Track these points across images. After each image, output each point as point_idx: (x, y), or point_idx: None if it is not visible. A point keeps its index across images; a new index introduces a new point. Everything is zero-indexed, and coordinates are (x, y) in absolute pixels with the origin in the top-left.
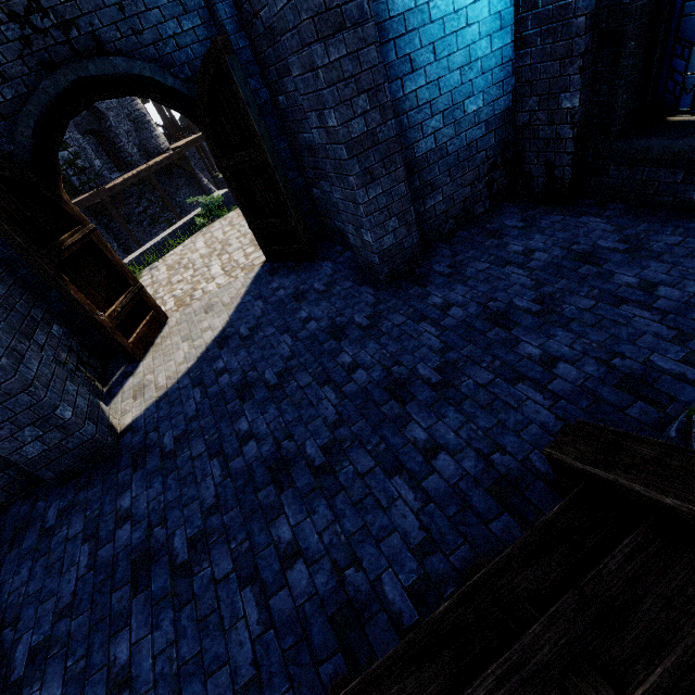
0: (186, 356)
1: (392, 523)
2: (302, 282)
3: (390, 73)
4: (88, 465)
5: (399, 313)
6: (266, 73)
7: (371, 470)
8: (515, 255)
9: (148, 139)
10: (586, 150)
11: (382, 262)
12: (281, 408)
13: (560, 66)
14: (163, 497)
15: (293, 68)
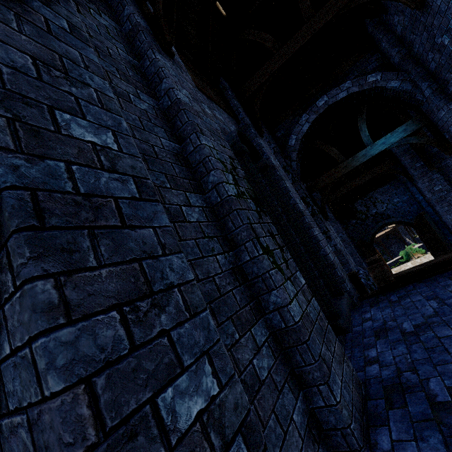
0: None
1: None
2: None
3: None
4: None
5: None
6: (437, 214)
7: None
8: None
9: None
10: None
11: None
12: None
13: None
14: None
15: (442, 218)
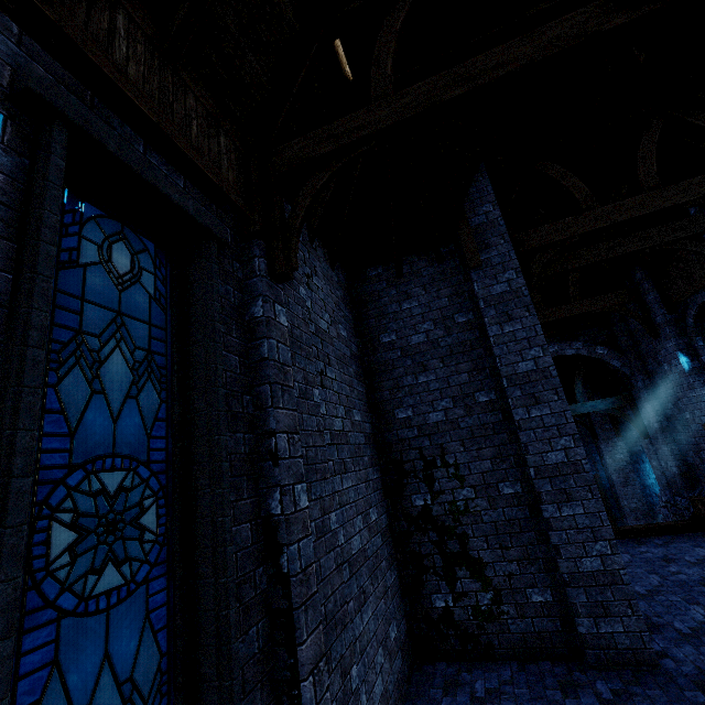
0: None
1: None
2: None
3: (647, 495)
4: None
5: None
6: (609, 482)
7: None
8: None
9: None
10: None
11: None
12: None
13: None
14: None
15: (616, 488)
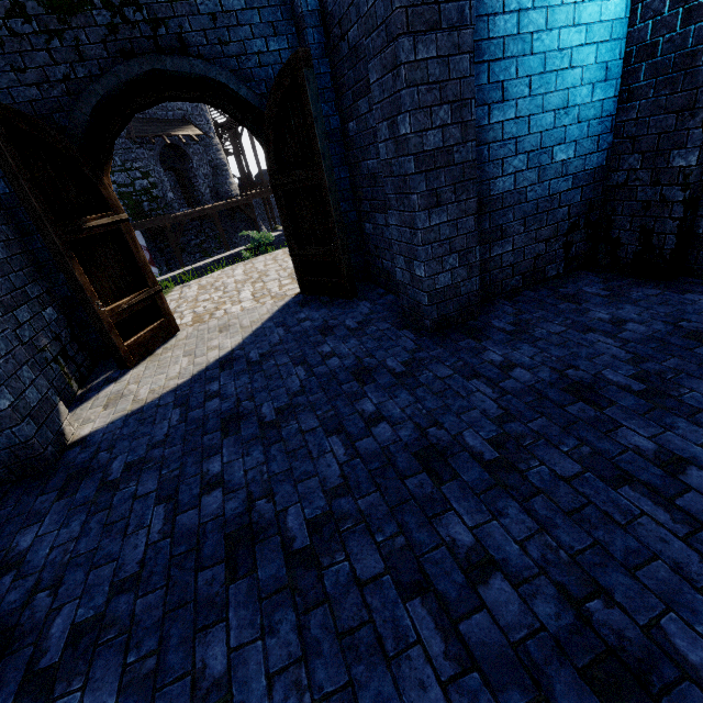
0: (181, 371)
1: (399, 695)
2: (333, 317)
3: (478, 96)
4: (11, 476)
5: (444, 364)
6: (341, 99)
7: (377, 578)
8: (600, 322)
9: (222, 184)
10: (697, 219)
11: (432, 303)
12: (269, 453)
13: (677, 120)
14: (73, 546)
15: (372, 74)
